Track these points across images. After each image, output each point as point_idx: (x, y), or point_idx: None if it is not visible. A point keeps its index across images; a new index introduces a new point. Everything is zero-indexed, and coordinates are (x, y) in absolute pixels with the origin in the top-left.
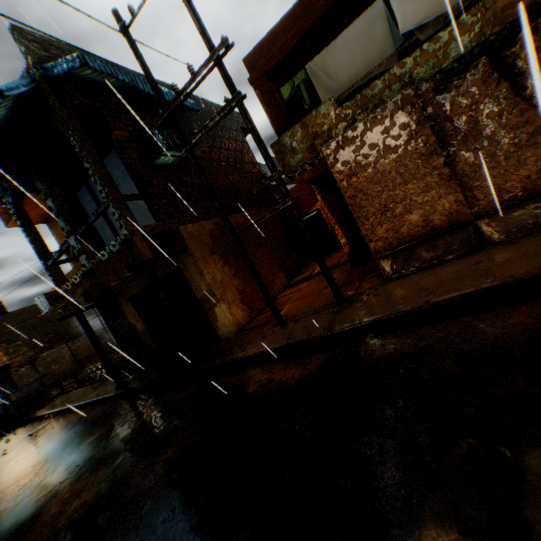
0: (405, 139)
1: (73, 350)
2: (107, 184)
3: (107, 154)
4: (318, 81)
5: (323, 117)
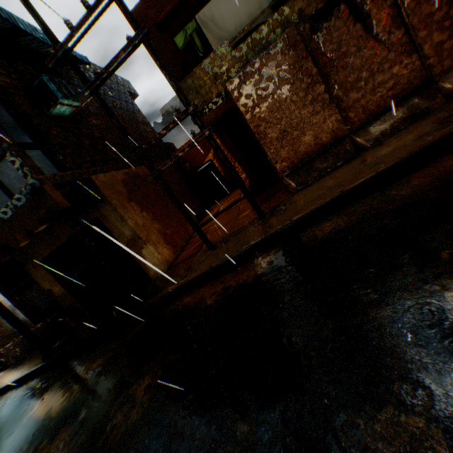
0: (294, 72)
1: None
2: None
3: None
4: (208, 31)
5: (221, 60)
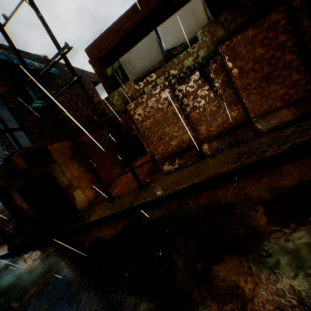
0: (166, 105)
1: None
2: None
3: None
4: (126, 68)
5: (128, 89)
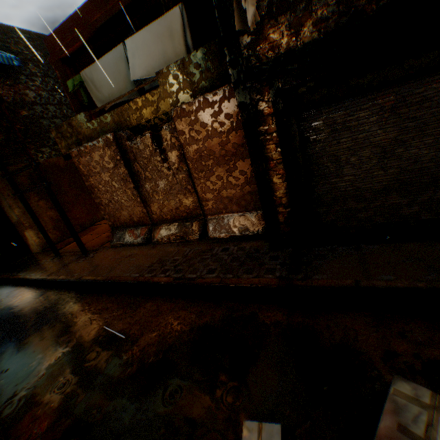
0: (112, 166)
1: None
2: None
3: None
4: (90, 88)
5: (80, 124)
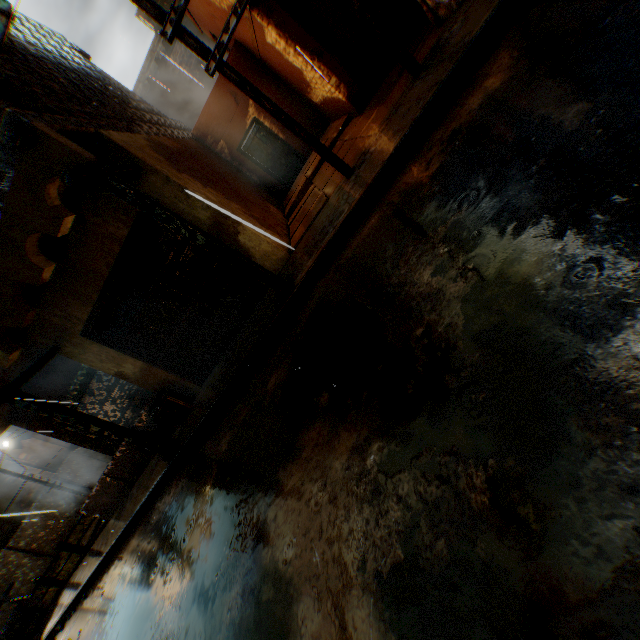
0: None
1: (24, 547)
2: None
3: None
4: None
5: None
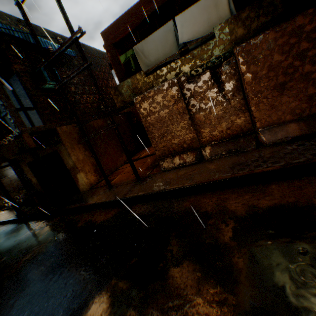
0: (172, 103)
1: None
2: (7, 101)
3: (12, 76)
4: (139, 57)
5: (137, 80)
